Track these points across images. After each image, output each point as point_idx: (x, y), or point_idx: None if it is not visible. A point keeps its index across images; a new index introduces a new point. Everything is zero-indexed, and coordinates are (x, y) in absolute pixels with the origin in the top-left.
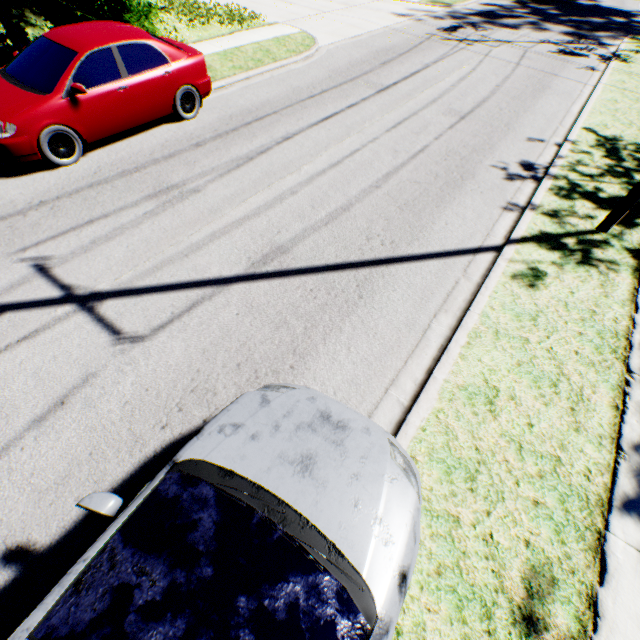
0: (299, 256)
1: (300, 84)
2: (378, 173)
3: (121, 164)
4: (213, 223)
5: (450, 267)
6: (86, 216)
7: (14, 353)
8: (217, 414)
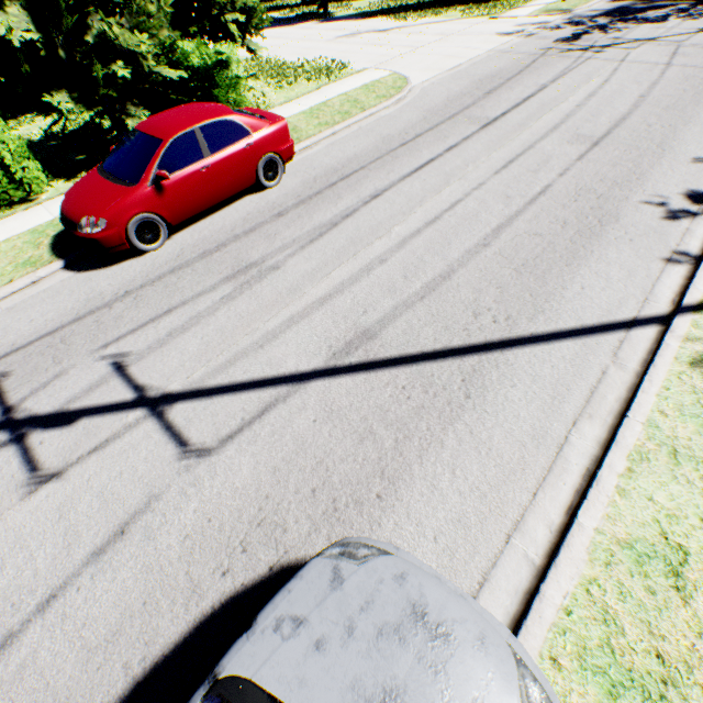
0: (388, 342)
1: (390, 131)
2: (486, 227)
3: (203, 244)
4: (291, 305)
5: (592, 350)
6: (165, 305)
7: (84, 467)
8: (275, 594)
